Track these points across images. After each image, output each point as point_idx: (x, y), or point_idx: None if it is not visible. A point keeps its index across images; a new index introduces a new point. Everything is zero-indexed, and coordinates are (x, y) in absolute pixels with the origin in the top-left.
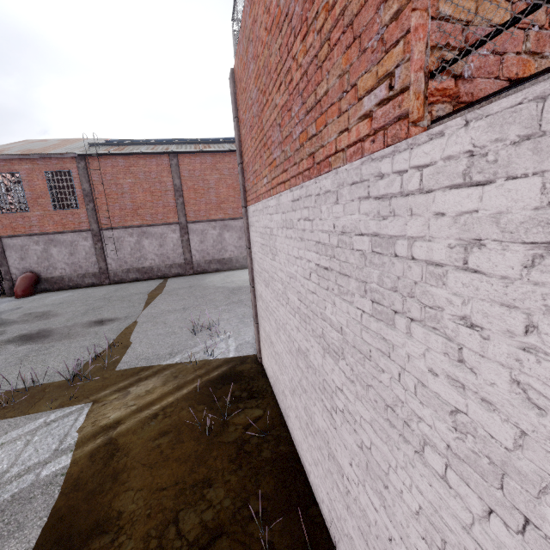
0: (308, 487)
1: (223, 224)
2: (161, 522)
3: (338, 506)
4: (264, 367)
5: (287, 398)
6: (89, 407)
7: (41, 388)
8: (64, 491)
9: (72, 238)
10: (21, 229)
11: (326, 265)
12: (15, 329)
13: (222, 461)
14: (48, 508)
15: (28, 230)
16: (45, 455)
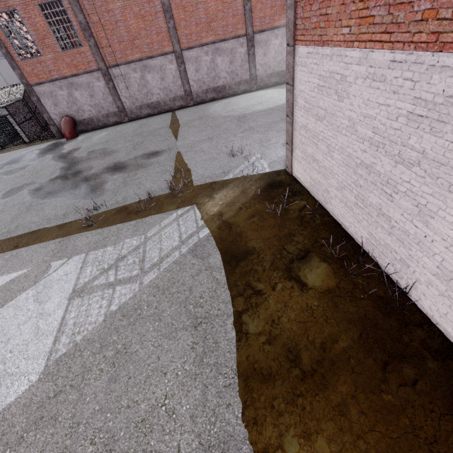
0: (347, 233)
1: (214, 48)
2: (276, 249)
3: (378, 235)
4: (295, 177)
5: (331, 193)
6: (197, 207)
7: (156, 199)
8: (218, 242)
9: (87, 80)
10: (43, 76)
11: (421, 113)
12: (96, 164)
13: (294, 226)
14: (215, 248)
15: (49, 76)
16: (194, 229)
